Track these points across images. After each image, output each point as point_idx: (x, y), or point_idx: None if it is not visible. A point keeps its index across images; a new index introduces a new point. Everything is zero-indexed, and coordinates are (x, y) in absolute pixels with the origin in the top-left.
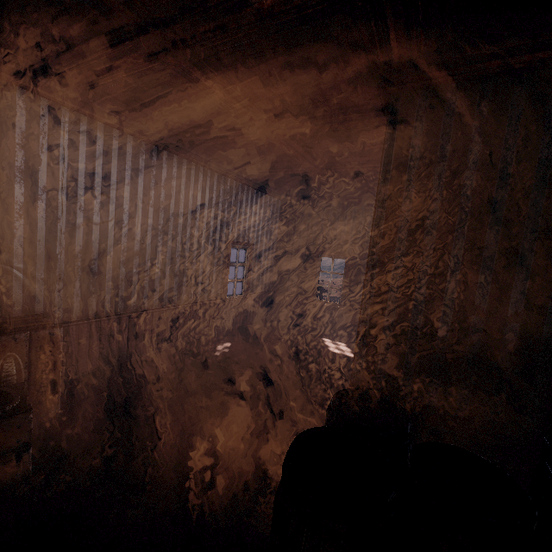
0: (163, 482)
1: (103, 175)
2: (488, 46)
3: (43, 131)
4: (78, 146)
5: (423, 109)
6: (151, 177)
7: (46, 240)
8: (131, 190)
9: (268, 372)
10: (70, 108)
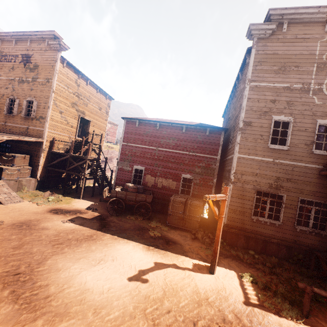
0: None
1: None
2: None
3: None
4: None
5: None
6: None
7: None
8: None
9: None
10: None
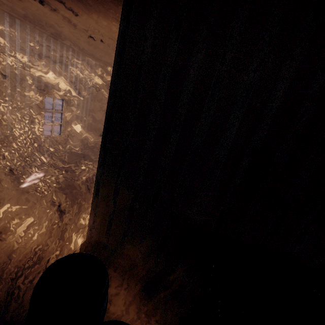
0: None
1: None
2: None
3: None
4: None
5: None
6: None
7: None
8: None
9: (62, 200)
10: None
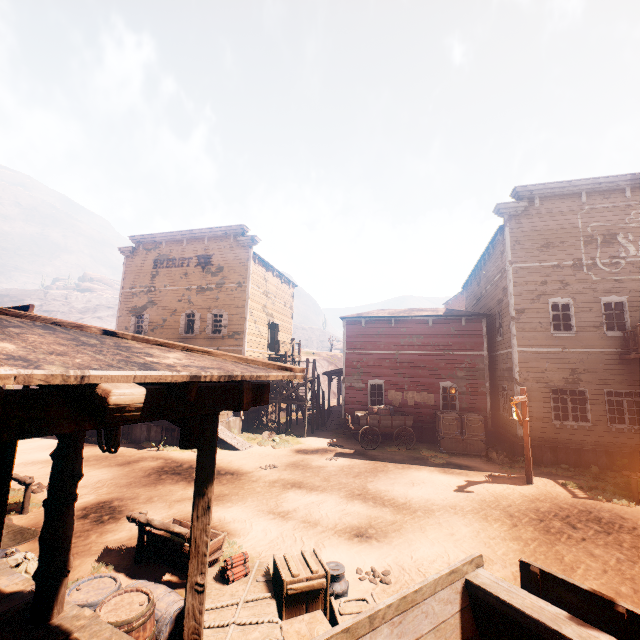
0: None
1: None
2: None
3: None
4: None
5: None
6: None
7: None
8: None
9: None
10: None
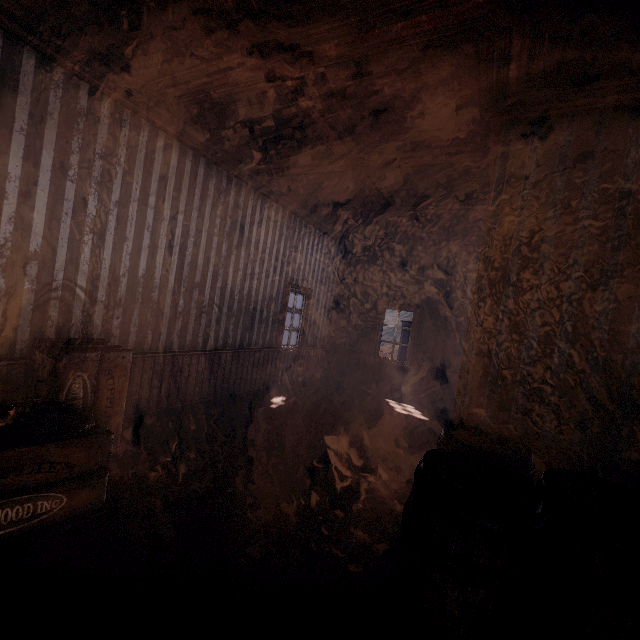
0: (249, 523)
1: (174, 196)
2: (607, 81)
3: (122, 143)
4: (153, 162)
5: (538, 140)
6: (219, 204)
7: (111, 259)
8: (198, 215)
9: (335, 427)
10: (150, 122)
